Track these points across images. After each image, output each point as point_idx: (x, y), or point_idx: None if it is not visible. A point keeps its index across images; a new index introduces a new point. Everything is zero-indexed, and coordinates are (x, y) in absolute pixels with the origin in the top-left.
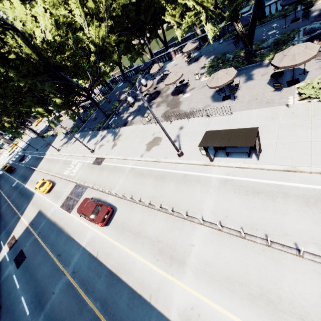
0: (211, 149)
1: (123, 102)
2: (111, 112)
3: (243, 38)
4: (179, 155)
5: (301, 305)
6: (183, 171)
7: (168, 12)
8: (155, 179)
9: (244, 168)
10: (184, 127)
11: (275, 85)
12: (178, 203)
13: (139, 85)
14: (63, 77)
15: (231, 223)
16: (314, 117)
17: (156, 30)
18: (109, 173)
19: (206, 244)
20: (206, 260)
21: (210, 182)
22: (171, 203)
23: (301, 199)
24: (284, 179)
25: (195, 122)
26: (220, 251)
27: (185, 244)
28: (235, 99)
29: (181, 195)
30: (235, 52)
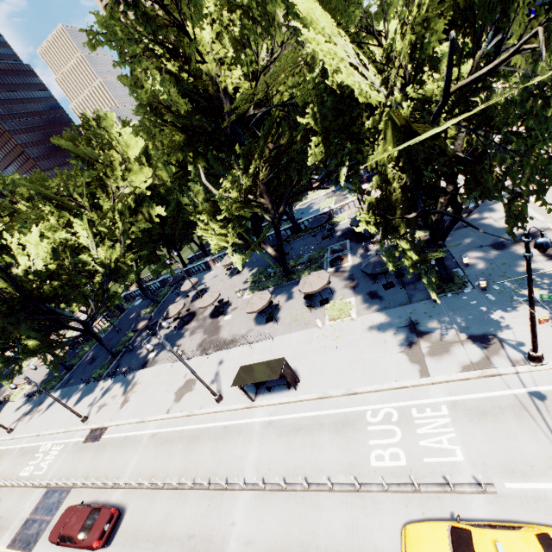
0: (250, 387)
1: (141, 329)
2: (121, 348)
3: (276, 259)
4: (217, 400)
5: (334, 546)
6: (223, 422)
7: (200, 227)
8: (187, 442)
9: (286, 403)
10: (225, 360)
11: (307, 306)
12: (217, 469)
13: (166, 303)
14: (49, 310)
15: (275, 475)
16: (339, 337)
17: (189, 238)
18: (114, 451)
19: (248, 515)
20: (249, 536)
21: (253, 430)
22: (207, 473)
23: (332, 426)
24: (319, 408)
25: (237, 353)
26: (263, 518)
27: (224, 526)
28: (278, 320)
29: (220, 456)
30: (277, 266)
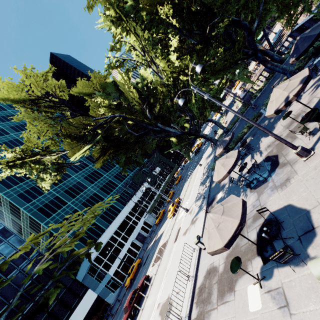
0: None
1: (253, 127)
2: (230, 147)
3: None
4: None
5: None
6: None
7: None
8: None
9: None
10: None
11: None
12: None
13: None
14: (162, 129)
15: None
16: None
17: None
18: (163, 268)
19: None
20: None
21: None
22: None
23: None
24: None
25: None
26: None
27: None
28: None
29: None
30: None
